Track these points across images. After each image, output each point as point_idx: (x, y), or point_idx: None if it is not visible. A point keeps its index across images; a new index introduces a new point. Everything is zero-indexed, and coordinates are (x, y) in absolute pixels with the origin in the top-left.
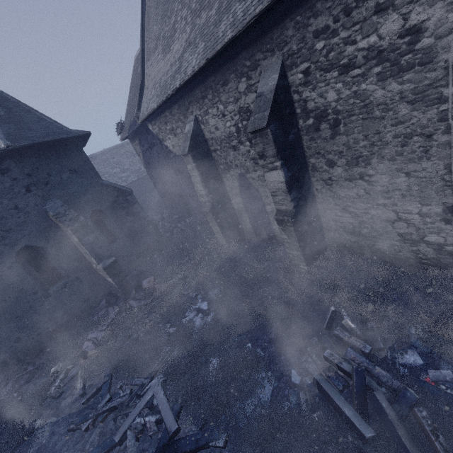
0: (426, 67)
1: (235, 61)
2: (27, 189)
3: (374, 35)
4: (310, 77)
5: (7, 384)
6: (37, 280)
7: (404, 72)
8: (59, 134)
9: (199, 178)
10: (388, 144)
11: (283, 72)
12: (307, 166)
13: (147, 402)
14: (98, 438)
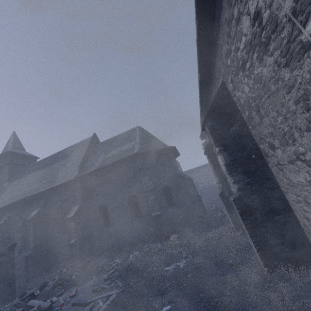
0: (277, 31)
1: (212, 92)
2: (139, 170)
3: (243, 36)
4: (234, 83)
5: (107, 258)
6: (132, 213)
7: (268, 45)
8: (160, 148)
9: (212, 169)
10: (296, 112)
11: (223, 87)
12: (261, 152)
13: (109, 295)
14: (90, 297)
